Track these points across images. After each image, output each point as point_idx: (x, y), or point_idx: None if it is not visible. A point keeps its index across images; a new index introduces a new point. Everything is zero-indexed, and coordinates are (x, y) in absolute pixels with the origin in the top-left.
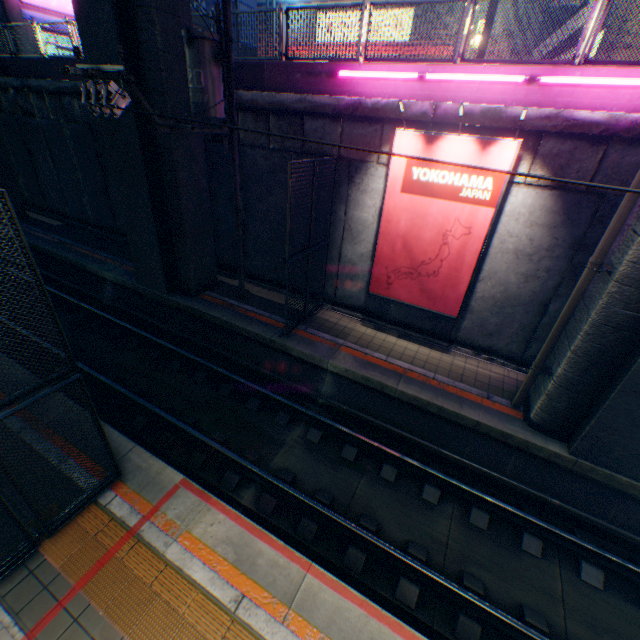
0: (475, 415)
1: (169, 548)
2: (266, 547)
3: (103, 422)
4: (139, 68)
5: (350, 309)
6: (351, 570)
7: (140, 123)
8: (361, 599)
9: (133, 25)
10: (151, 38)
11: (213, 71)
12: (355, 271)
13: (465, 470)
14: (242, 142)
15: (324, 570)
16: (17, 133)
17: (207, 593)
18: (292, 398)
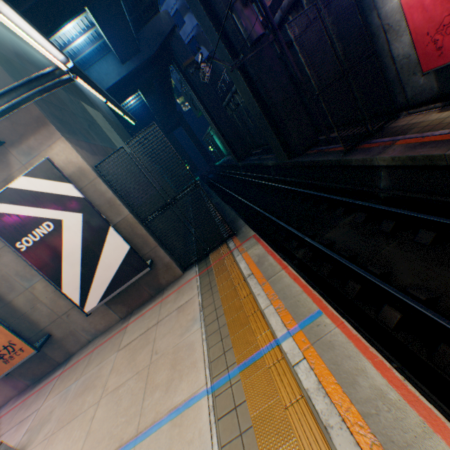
0: None
1: (237, 256)
2: (270, 258)
3: (239, 219)
4: (233, 46)
5: (426, 104)
6: (347, 295)
7: (243, 73)
8: (303, 284)
9: (224, 28)
10: (229, 27)
11: (245, 14)
12: (412, 63)
13: None
14: (297, 35)
15: (291, 270)
16: (239, 117)
17: (241, 271)
18: (353, 198)
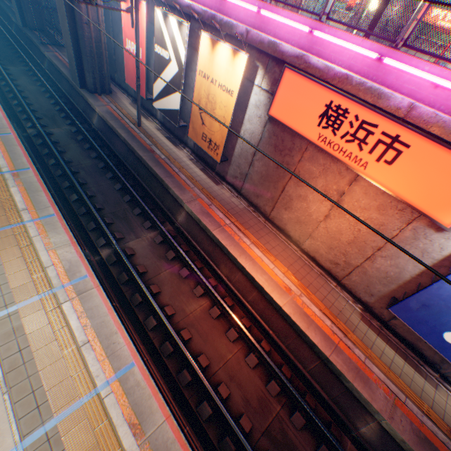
0: (64, 71)
1: None
2: None
3: None
4: None
5: None
6: None
7: None
8: None
9: None
10: None
11: None
12: None
13: (63, 92)
14: None
15: None
16: None
17: None
18: (35, 65)
